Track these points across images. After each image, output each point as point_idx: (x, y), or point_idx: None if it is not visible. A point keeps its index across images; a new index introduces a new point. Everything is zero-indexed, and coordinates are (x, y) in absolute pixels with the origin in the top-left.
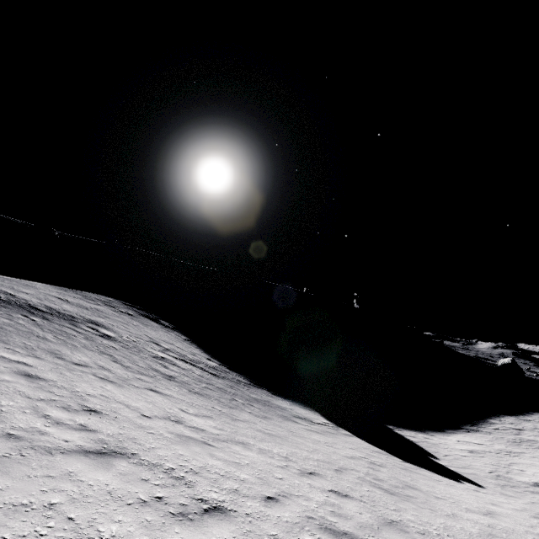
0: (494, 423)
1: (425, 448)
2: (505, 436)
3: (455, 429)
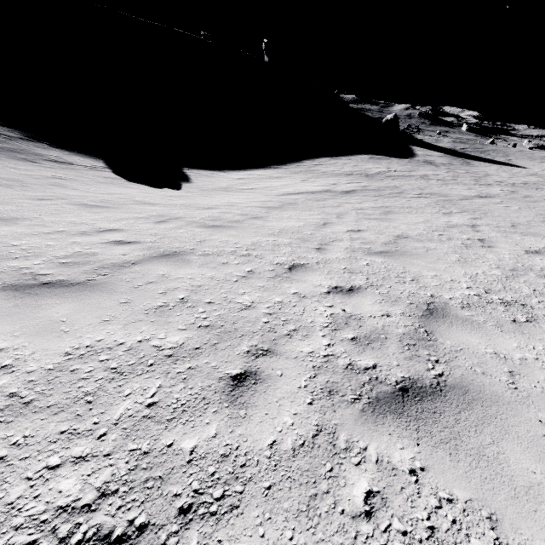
0: (305, 162)
1: (192, 178)
2: (297, 170)
3: (259, 168)
